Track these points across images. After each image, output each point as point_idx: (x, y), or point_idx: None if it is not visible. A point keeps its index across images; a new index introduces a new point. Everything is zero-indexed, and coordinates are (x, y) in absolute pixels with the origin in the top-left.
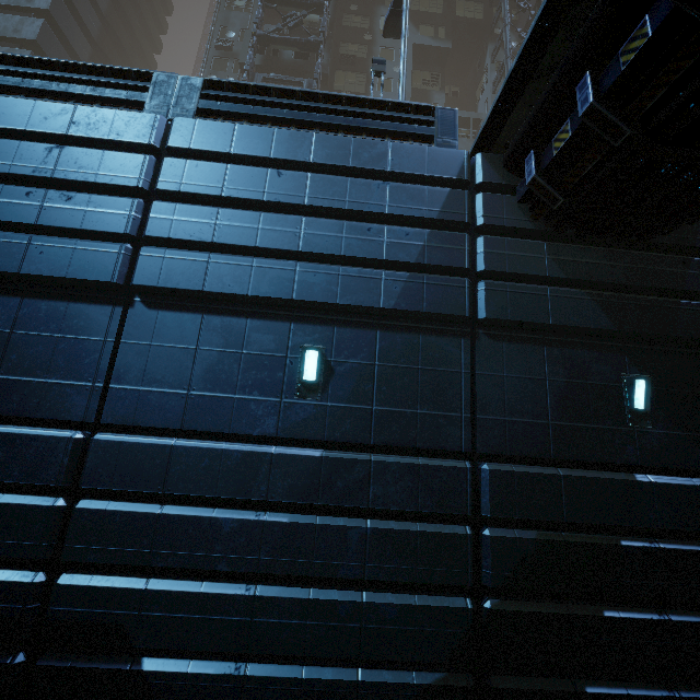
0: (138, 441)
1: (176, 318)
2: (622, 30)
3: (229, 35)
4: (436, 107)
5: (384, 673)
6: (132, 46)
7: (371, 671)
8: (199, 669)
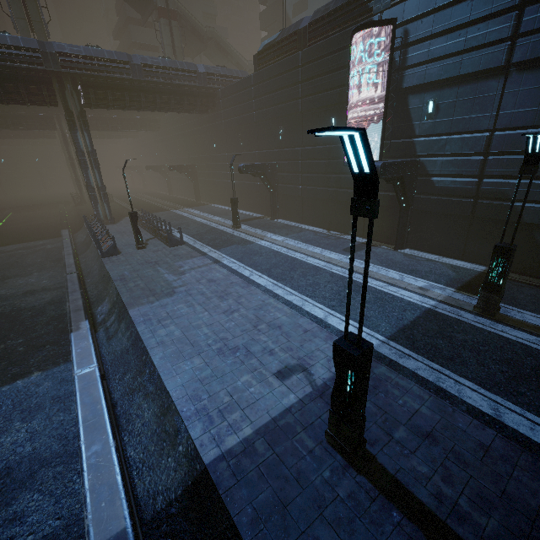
0: (513, 133)
1: (534, 73)
2: None
3: None
4: None
5: None
6: None
7: None
8: (536, 206)
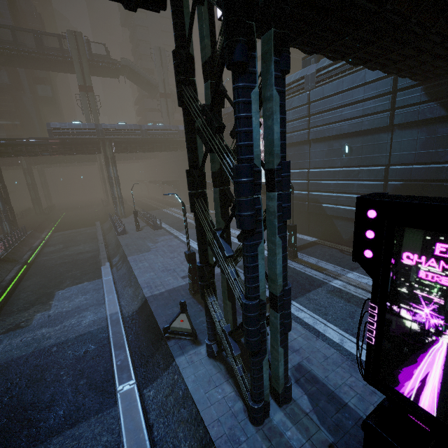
0: (315, 170)
1: (319, 144)
2: None
3: None
4: None
5: None
6: None
7: None
8: (330, 206)
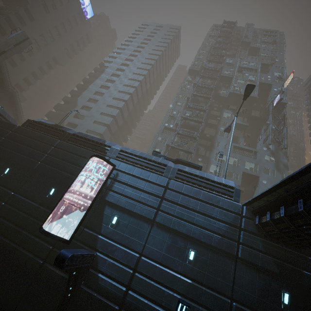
0: (150, 262)
1: (162, 231)
2: (276, 208)
3: (174, 112)
4: (235, 188)
5: None
6: (143, 104)
7: None
8: None
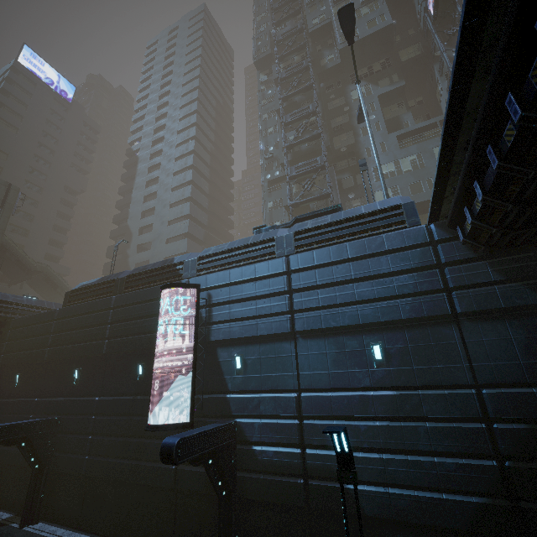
0: (317, 395)
1: (315, 341)
2: (472, 193)
3: (270, 149)
4: (402, 204)
5: (456, 496)
6: (222, 170)
7: (449, 494)
8: (369, 489)
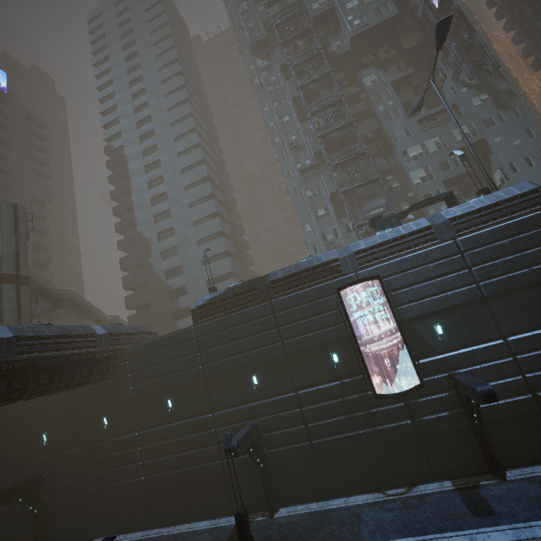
0: (522, 336)
1: (503, 300)
2: None
3: (292, 139)
4: (539, 188)
5: None
6: (219, 161)
7: None
8: None
